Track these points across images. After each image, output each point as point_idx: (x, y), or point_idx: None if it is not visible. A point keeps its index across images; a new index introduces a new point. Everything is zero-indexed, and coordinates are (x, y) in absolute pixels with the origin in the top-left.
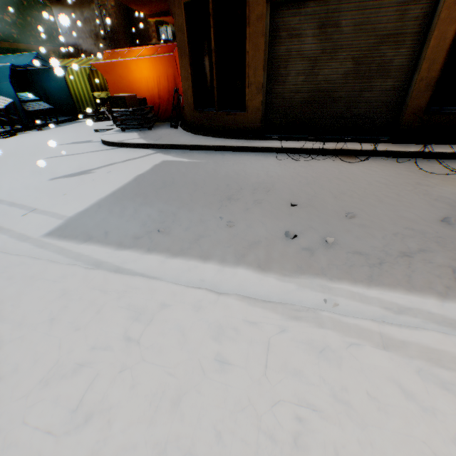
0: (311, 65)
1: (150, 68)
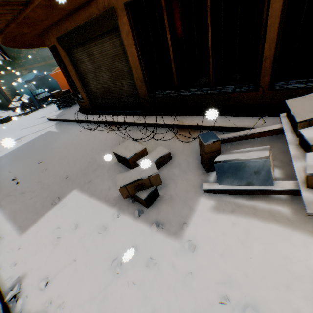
0: (94, 75)
1: None
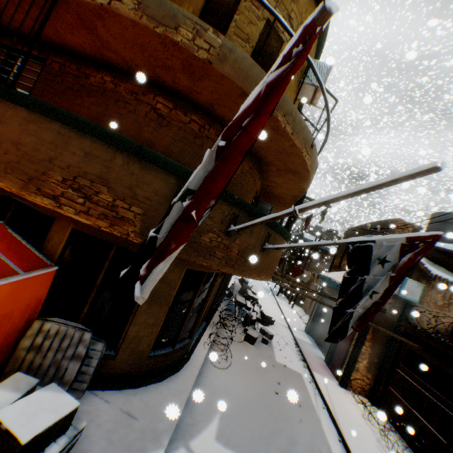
0: None
1: (7, 299)
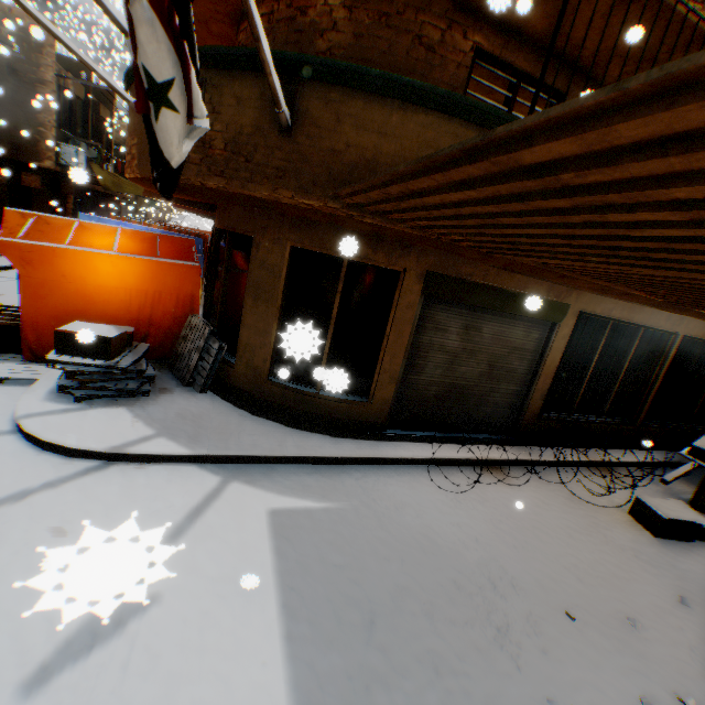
0: (451, 359)
1: (146, 275)
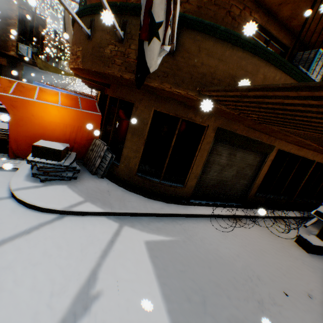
0: (221, 168)
1: (74, 117)
